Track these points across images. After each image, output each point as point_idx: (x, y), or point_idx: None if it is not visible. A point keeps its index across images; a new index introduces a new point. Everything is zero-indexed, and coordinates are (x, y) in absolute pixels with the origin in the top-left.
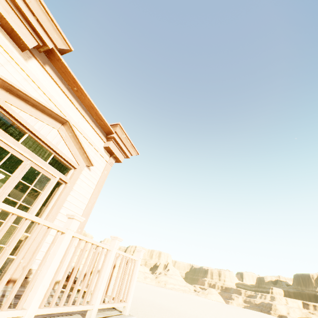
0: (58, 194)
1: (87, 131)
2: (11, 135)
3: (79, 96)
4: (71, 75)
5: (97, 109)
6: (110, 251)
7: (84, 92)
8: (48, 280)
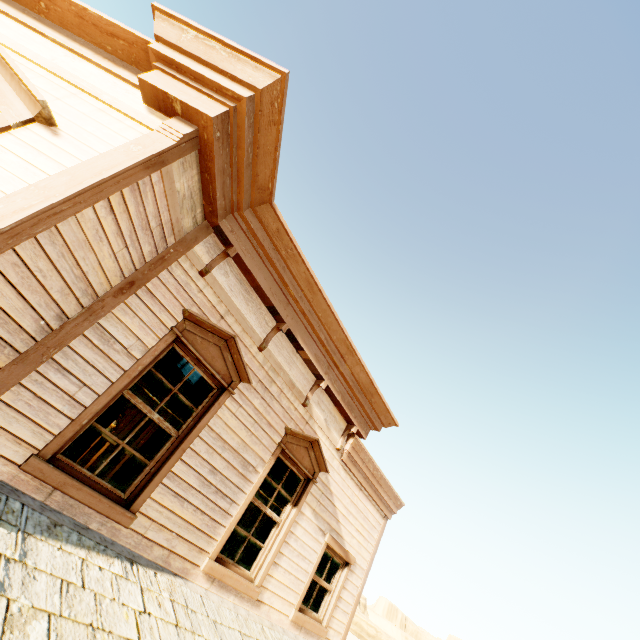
0: None
1: (81, 75)
2: None
3: (58, 18)
4: None
5: (83, 6)
6: None
7: None
8: None
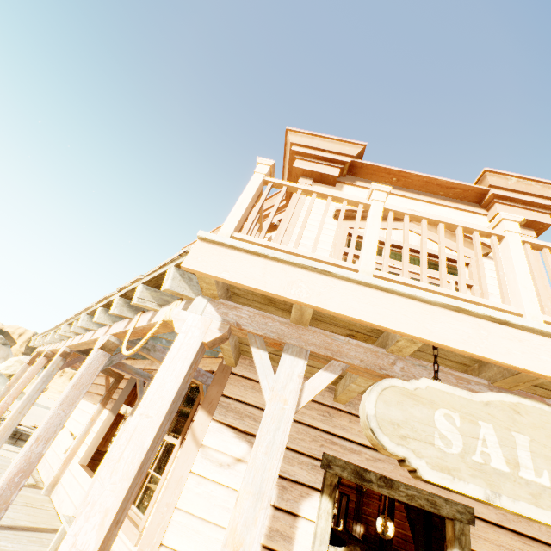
0: None
1: (445, 216)
2: None
3: (403, 183)
4: (381, 169)
5: (434, 178)
6: None
7: (405, 173)
8: (527, 283)
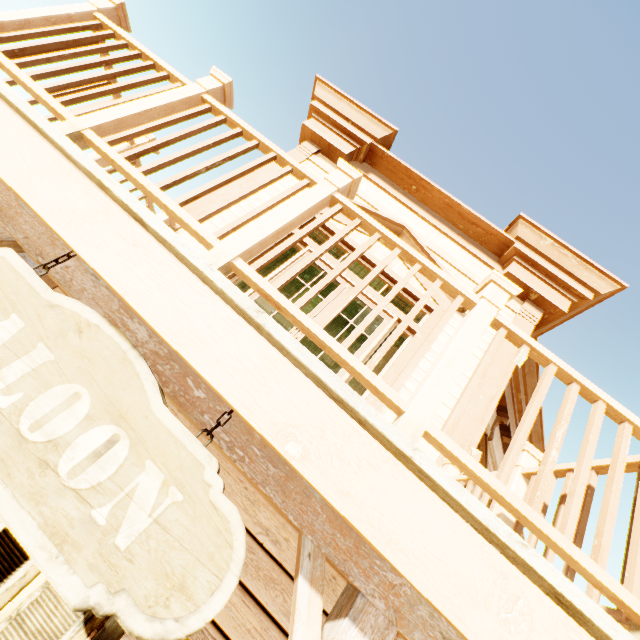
0: (399, 352)
1: (448, 252)
2: (350, 315)
3: (423, 197)
4: (402, 167)
5: (457, 202)
6: (469, 311)
7: (427, 184)
8: (269, 227)
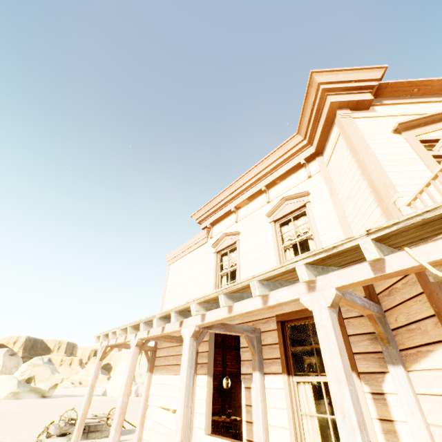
0: None
1: None
2: None
3: (423, 92)
4: (404, 83)
5: None
6: None
7: (427, 82)
8: None
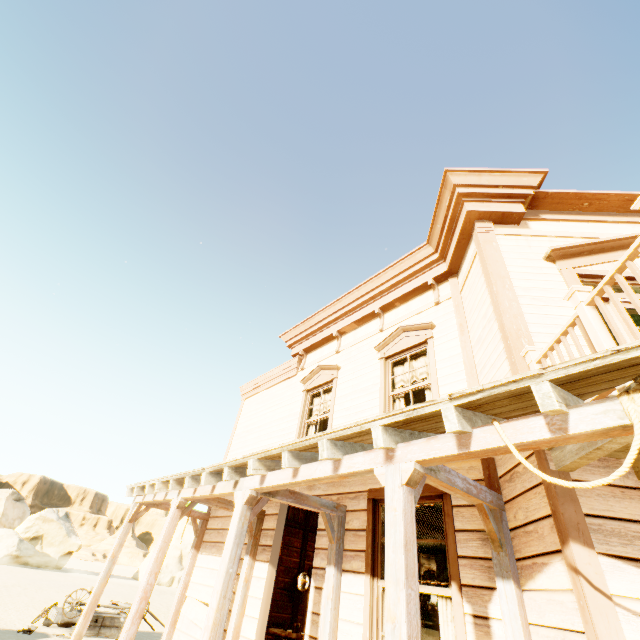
0: None
1: None
2: None
3: (597, 207)
4: (570, 195)
5: (638, 194)
6: None
7: (601, 195)
8: None
